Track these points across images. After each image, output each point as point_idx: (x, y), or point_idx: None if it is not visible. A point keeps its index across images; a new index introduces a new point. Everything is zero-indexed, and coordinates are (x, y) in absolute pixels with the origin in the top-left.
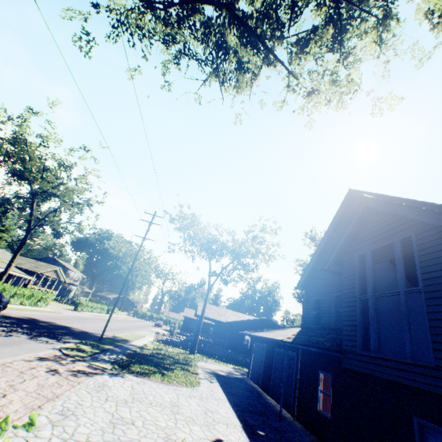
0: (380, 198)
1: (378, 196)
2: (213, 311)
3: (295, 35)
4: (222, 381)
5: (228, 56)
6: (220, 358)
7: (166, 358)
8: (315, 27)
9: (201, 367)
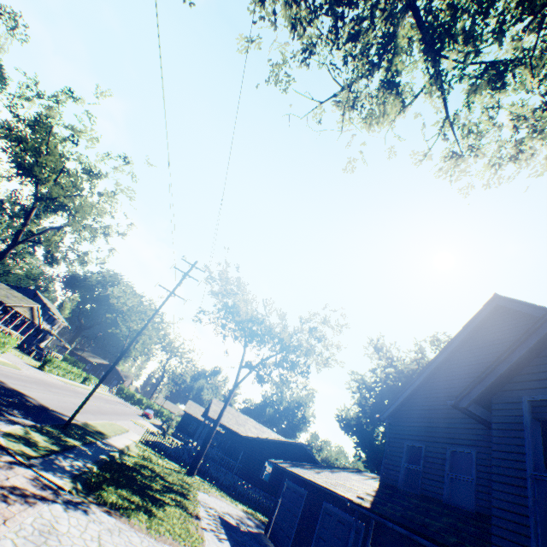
0: None
1: None
2: (231, 416)
3: (480, 63)
4: (233, 539)
5: (393, 58)
6: (227, 490)
7: (155, 478)
8: (526, 51)
9: (203, 503)
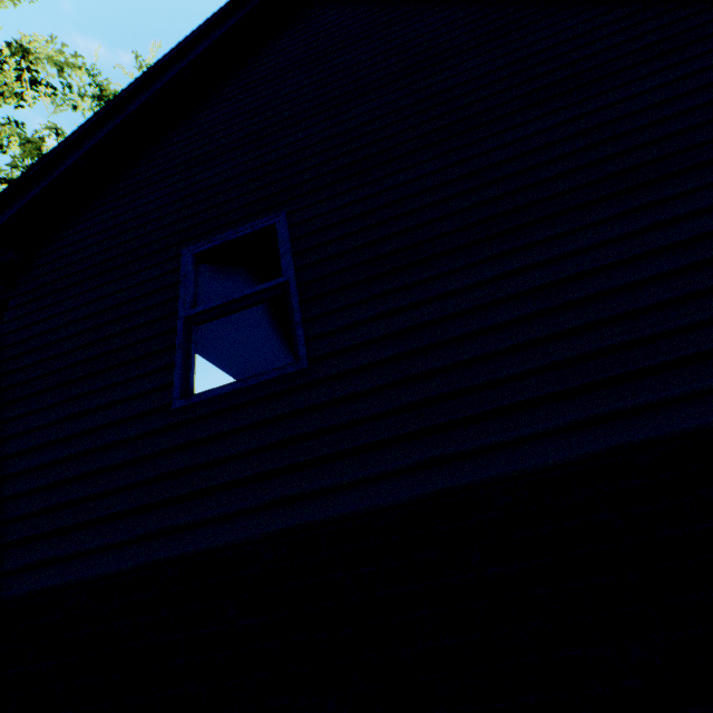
0: None
1: None
2: None
3: None
4: None
5: None
6: None
7: None
8: None
9: None
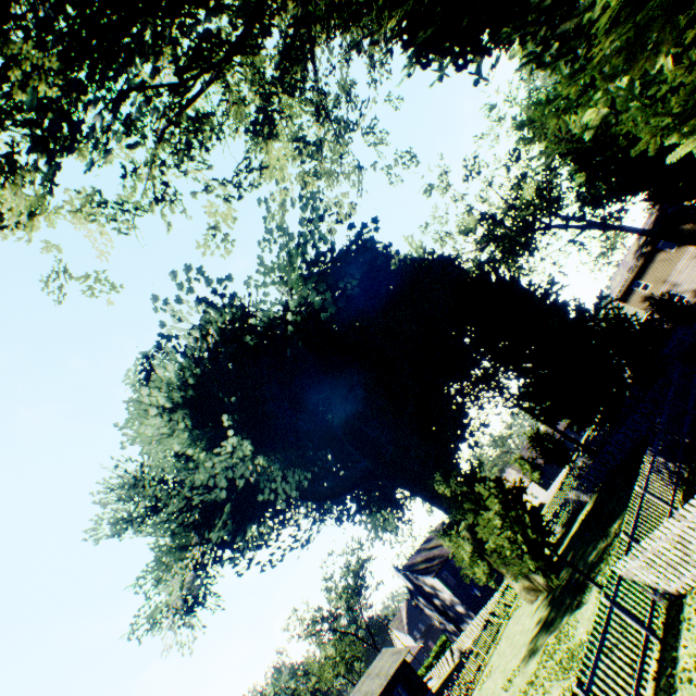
0: None
1: None
2: None
3: None
4: None
5: None
6: None
7: None
8: None
9: None
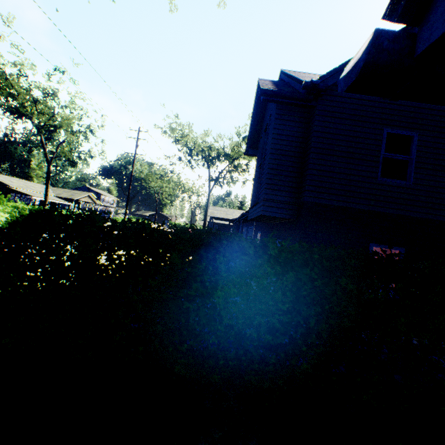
0: (287, 78)
1: (285, 76)
2: (222, 212)
3: None
4: None
5: None
6: None
7: None
8: None
9: None
